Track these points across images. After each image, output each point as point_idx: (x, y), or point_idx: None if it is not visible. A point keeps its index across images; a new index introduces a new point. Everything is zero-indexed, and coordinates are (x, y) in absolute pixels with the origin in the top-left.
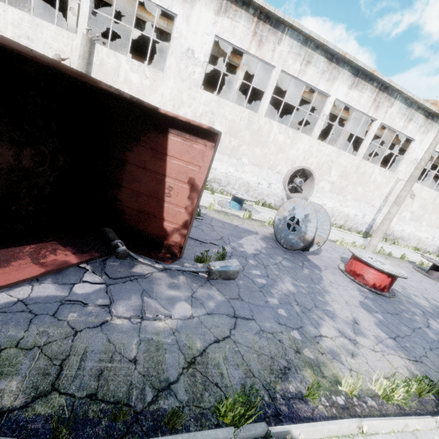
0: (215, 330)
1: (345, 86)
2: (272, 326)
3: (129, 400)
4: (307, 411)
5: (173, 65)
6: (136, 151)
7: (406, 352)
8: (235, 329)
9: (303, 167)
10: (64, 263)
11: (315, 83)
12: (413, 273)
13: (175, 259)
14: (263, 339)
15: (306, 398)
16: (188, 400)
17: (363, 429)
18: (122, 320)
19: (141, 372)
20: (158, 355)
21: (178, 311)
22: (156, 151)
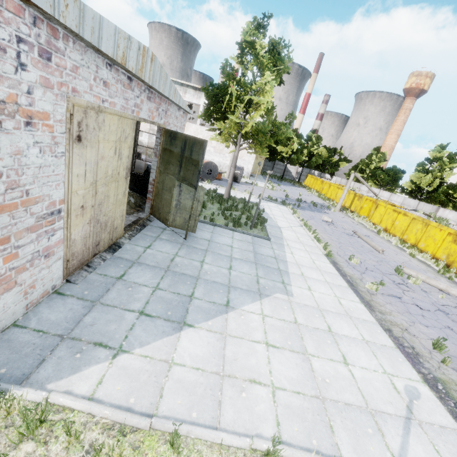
0: None
1: None
2: None
3: None
4: None
5: None
6: None
7: None
8: None
9: None
10: None
11: None
12: None
13: None
14: None
15: None
16: None
17: None
18: None
19: None
20: None
21: None
22: None
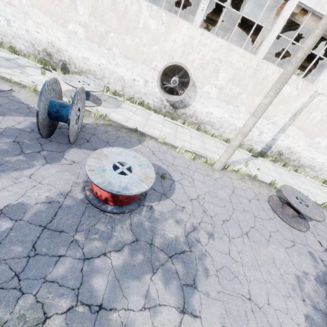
0: None
1: None
2: None
3: None
4: None
5: None
6: None
7: None
8: None
9: (176, 63)
10: None
11: None
12: (253, 201)
13: None
14: None
15: None
16: None
17: None
18: None
19: None
20: None
21: None
22: None
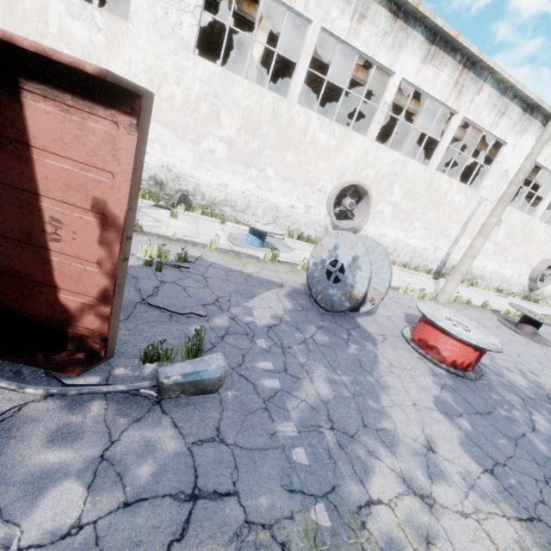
0: None
1: (416, 58)
2: (274, 502)
3: None
4: None
5: (143, 9)
6: None
7: (513, 502)
8: (183, 540)
9: (355, 182)
10: None
11: (372, 51)
12: (500, 329)
13: (94, 363)
14: None
15: None
16: None
17: None
18: None
19: None
20: None
21: (40, 519)
22: (1, 138)
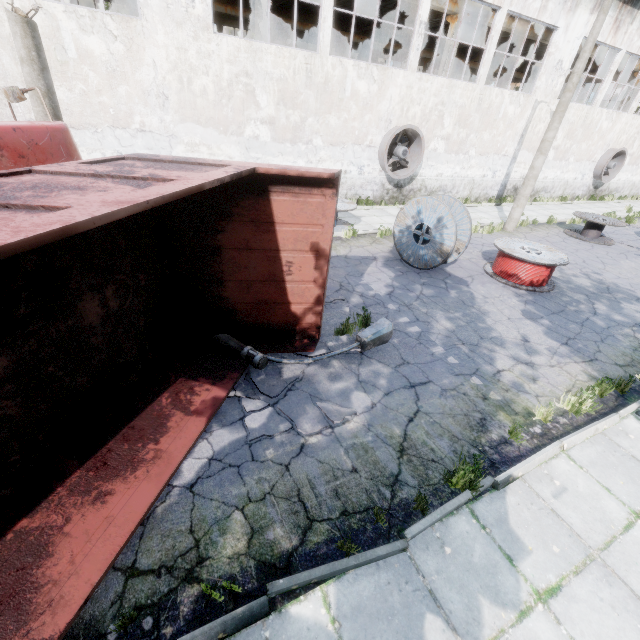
0: (403, 409)
1: None
2: (451, 381)
3: (375, 504)
4: (515, 451)
5: None
6: (230, 231)
7: (580, 355)
8: (420, 400)
9: (404, 128)
10: (215, 400)
11: None
12: (566, 241)
13: (317, 343)
14: (449, 400)
15: (510, 440)
16: (419, 483)
17: (564, 447)
18: (316, 437)
19: (367, 477)
20: (370, 456)
21: (357, 405)
22: (258, 223)
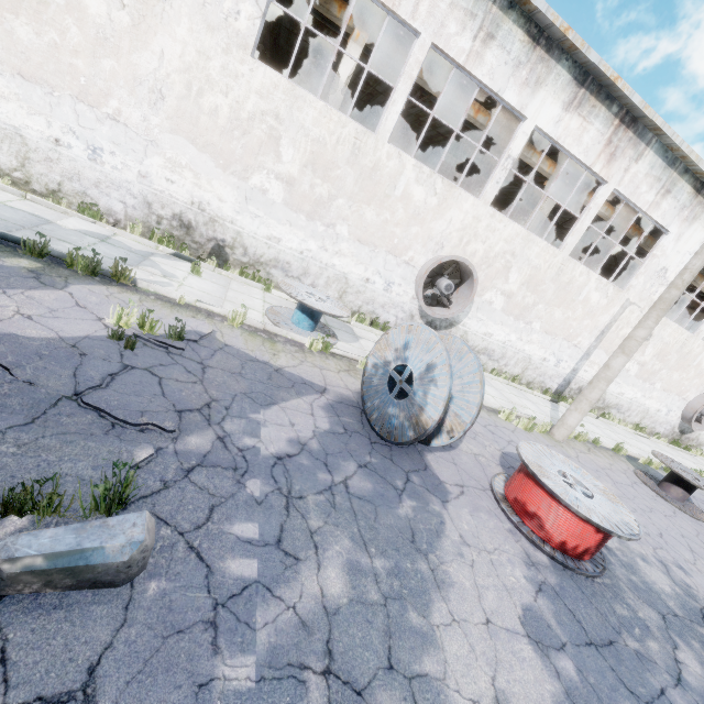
0: None
1: (557, 102)
2: None
3: None
4: None
5: None
6: None
7: None
8: None
9: (456, 258)
10: None
11: (498, 85)
12: (637, 488)
13: None
14: None
15: None
16: None
17: None
18: None
19: None
20: None
21: None
22: None
